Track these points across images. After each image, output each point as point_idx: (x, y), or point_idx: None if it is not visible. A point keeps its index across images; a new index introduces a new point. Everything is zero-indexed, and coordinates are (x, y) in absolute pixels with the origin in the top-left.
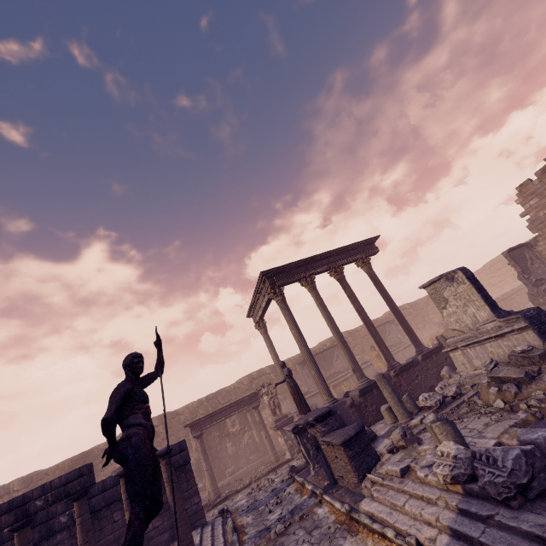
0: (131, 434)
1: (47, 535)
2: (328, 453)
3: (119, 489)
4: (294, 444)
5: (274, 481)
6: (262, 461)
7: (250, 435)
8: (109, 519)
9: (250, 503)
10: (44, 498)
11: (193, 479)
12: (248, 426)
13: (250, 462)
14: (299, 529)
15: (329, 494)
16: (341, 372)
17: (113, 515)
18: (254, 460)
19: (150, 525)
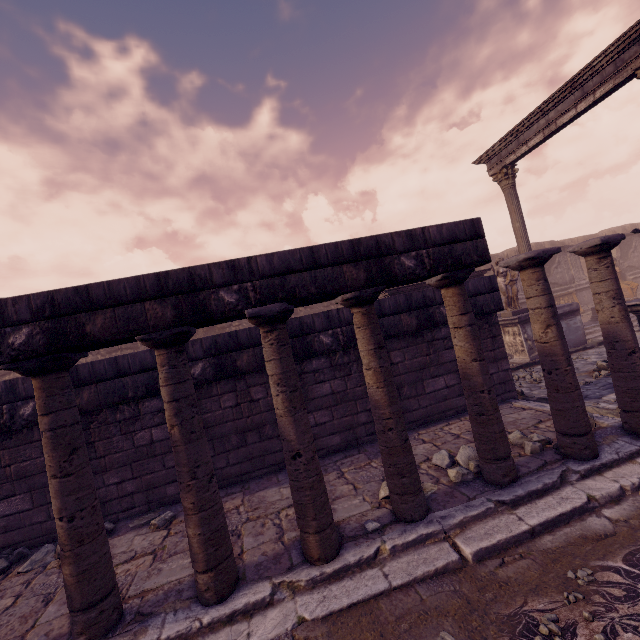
0: None
1: (304, 355)
2: None
3: (402, 319)
4: (534, 346)
5: None
6: None
7: None
8: None
9: None
10: (415, 257)
11: (500, 337)
12: None
13: None
14: None
15: None
16: (559, 285)
17: (390, 355)
18: None
19: (441, 382)
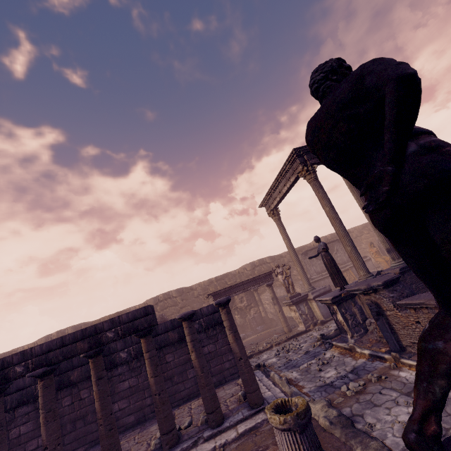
0: (437, 142)
1: (110, 366)
2: (400, 319)
3: (169, 335)
4: (308, 318)
5: (302, 346)
6: (270, 331)
7: (256, 310)
8: (162, 360)
9: (284, 362)
10: (114, 331)
11: None
12: (254, 303)
13: (256, 332)
14: (386, 389)
15: (408, 359)
16: (340, 264)
17: (165, 357)
18: (261, 330)
19: None
